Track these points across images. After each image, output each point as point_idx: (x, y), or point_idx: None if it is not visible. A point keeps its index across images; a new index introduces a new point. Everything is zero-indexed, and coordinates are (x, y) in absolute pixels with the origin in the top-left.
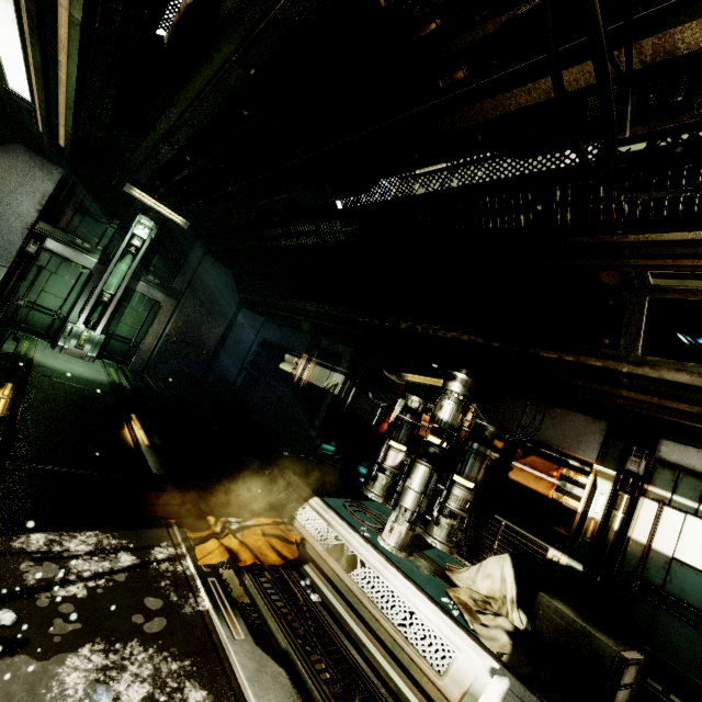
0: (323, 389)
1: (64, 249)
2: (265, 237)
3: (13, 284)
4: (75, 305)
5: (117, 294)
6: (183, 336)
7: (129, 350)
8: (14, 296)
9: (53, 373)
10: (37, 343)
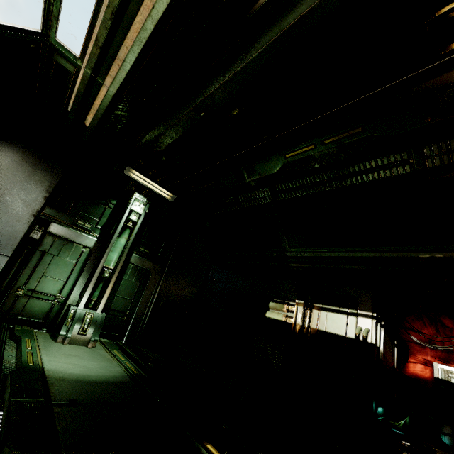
0: (357, 339)
1: (66, 231)
2: (291, 188)
3: (13, 273)
4: (74, 286)
5: (117, 268)
6: (169, 299)
7: (123, 323)
8: (13, 286)
9: (75, 389)
10: (37, 337)
